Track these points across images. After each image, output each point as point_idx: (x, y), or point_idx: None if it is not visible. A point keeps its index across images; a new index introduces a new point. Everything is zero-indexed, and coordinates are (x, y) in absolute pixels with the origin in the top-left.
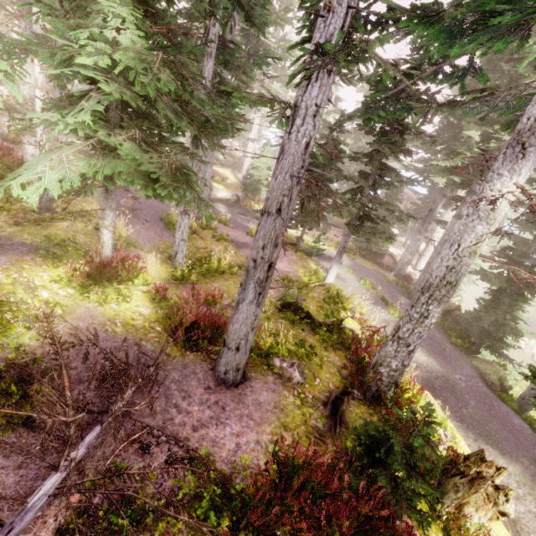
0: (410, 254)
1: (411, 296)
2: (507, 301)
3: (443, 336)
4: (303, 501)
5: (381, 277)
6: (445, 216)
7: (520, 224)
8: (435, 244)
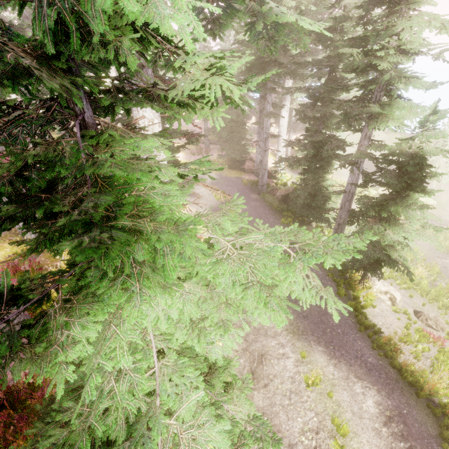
0: (259, 154)
1: (260, 192)
2: (311, 176)
3: (278, 218)
4: (5, 417)
5: (240, 182)
6: (282, 110)
7: (307, 106)
8: (283, 137)
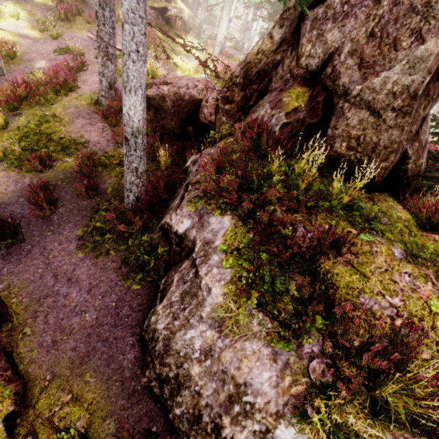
0: None
1: None
2: None
3: None
4: None
5: None
6: None
7: None
8: None
